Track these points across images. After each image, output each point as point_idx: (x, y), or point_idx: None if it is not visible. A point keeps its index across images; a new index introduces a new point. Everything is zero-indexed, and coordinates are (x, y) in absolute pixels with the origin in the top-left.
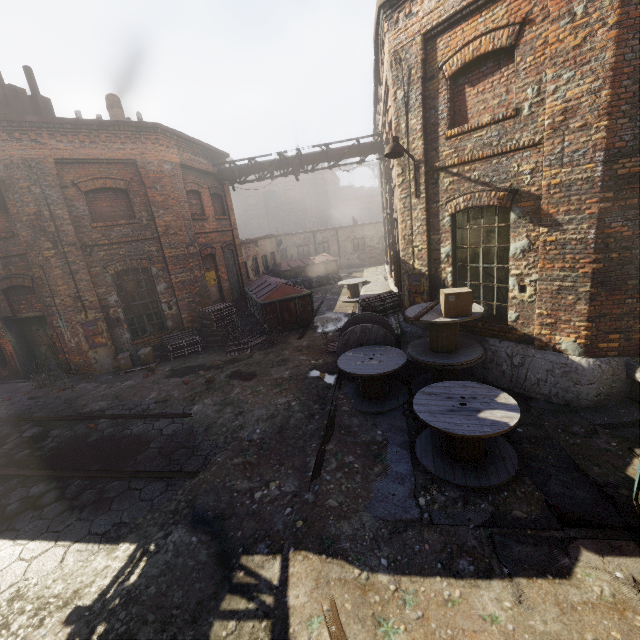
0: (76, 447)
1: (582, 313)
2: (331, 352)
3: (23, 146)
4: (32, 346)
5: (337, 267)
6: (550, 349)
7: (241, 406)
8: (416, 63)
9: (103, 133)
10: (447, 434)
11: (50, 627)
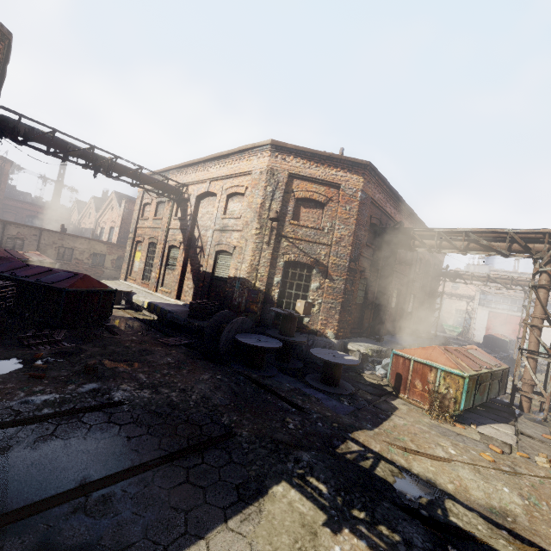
0: None
1: (337, 319)
2: (172, 345)
3: None
4: None
5: None
6: (323, 336)
7: (173, 386)
8: (283, 181)
9: None
10: (331, 372)
11: (333, 545)
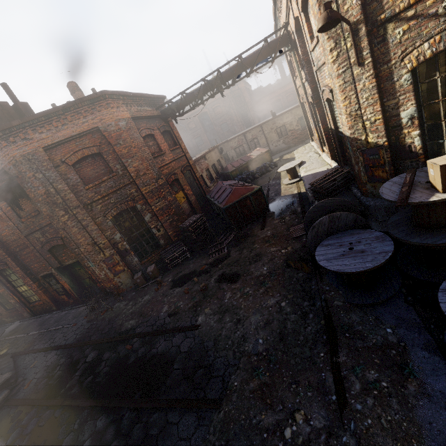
0: (121, 371)
1: None
2: (295, 237)
3: (19, 146)
4: (80, 280)
5: (270, 156)
6: None
7: (237, 312)
8: None
9: (68, 114)
10: None
11: None
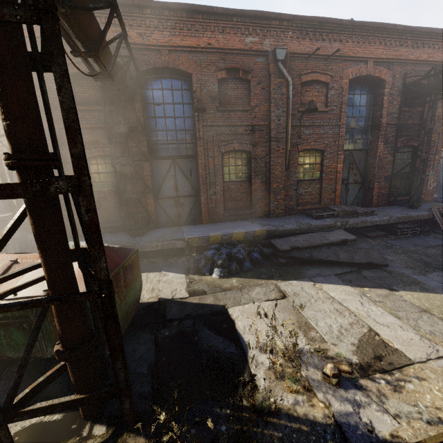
0: None
1: None
2: None
3: None
4: None
5: None
6: None
7: None
8: None
9: None
10: None
11: None
